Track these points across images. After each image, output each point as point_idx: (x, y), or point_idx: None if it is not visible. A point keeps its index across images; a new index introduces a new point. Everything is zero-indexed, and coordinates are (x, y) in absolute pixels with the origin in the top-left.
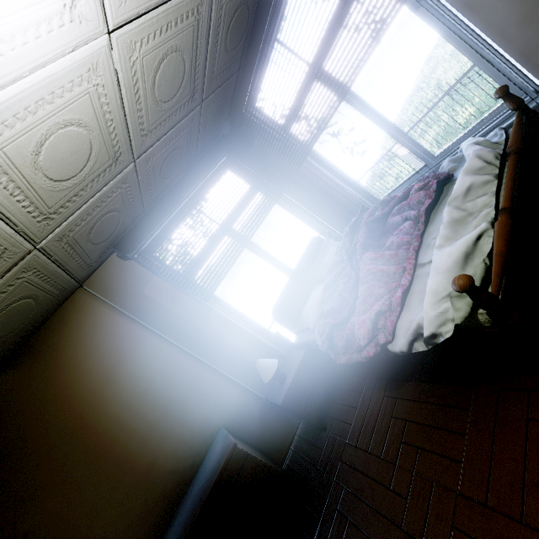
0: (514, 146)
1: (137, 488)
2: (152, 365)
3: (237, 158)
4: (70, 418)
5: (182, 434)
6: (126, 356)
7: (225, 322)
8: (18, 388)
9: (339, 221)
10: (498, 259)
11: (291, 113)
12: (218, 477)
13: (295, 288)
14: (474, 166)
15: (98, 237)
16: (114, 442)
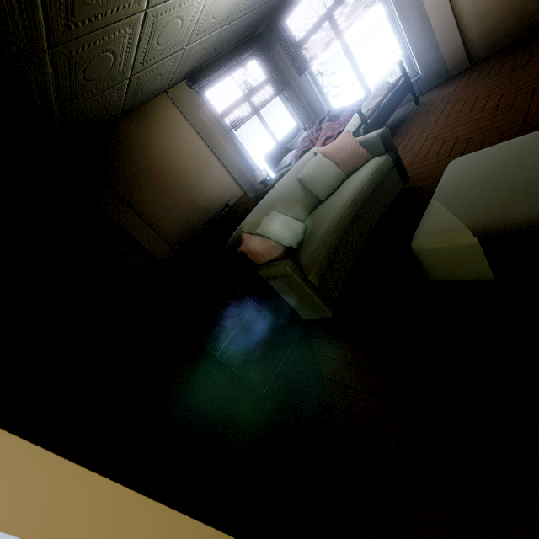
0: (393, 84)
1: (186, 208)
2: (199, 155)
3: (262, 54)
4: (156, 161)
5: (209, 195)
6: (186, 143)
7: (238, 151)
8: (131, 132)
9: (313, 122)
10: (371, 112)
11: (307, 36)
12: (237, 200)
13: (279, 150)
14: (379, 88)
15: (191, 62)
16: (177, 183)
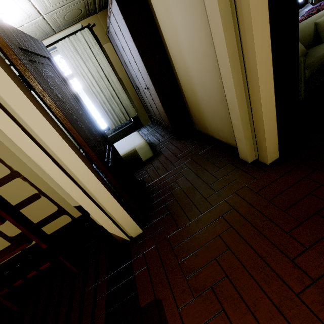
0: None
1: None
2: None
3: None
4: None
5: None
6: None
7: None
8: None
9: None
10: None
11: None
12: None
13: None
14: None
15: None
16: None
